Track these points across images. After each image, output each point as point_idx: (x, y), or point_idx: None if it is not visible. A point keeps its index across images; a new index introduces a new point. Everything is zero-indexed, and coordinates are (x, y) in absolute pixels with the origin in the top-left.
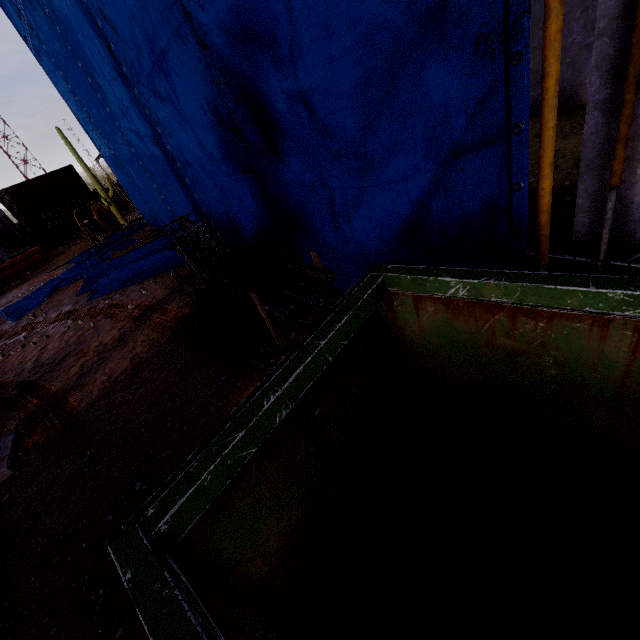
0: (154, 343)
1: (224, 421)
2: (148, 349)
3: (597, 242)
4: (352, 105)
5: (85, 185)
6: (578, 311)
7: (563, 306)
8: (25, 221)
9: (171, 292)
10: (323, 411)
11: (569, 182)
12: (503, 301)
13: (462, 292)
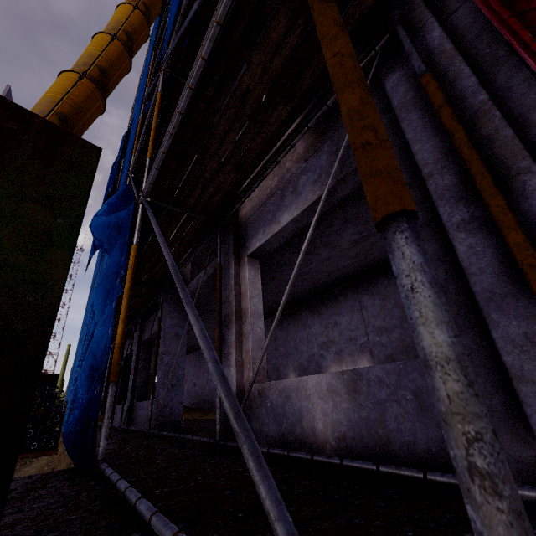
0: None
1: None
2: None
3: (225, 429)
4: (98, 301)
5: None
6: None
7: None
8: None
9: None
10: None
11: None
12: None
13: None
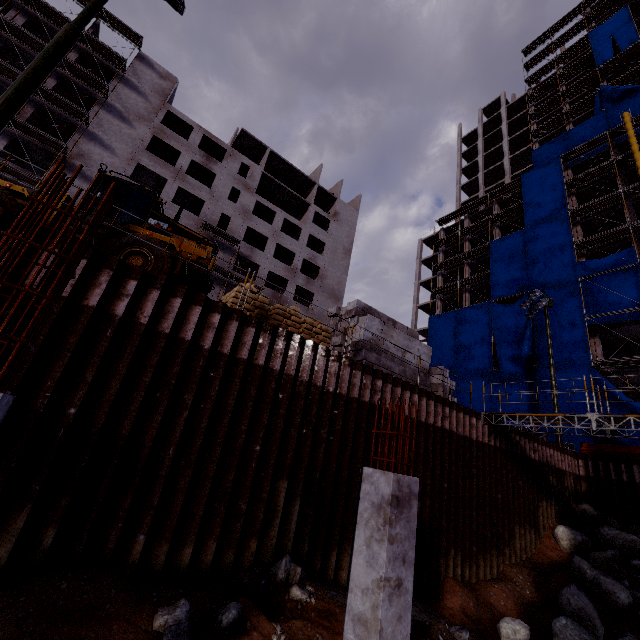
0: None
1: None
2: None
3: None
4: None
5: None
6: None
7: None
8: None
9: None
10: None
11: None
12: None
13: None
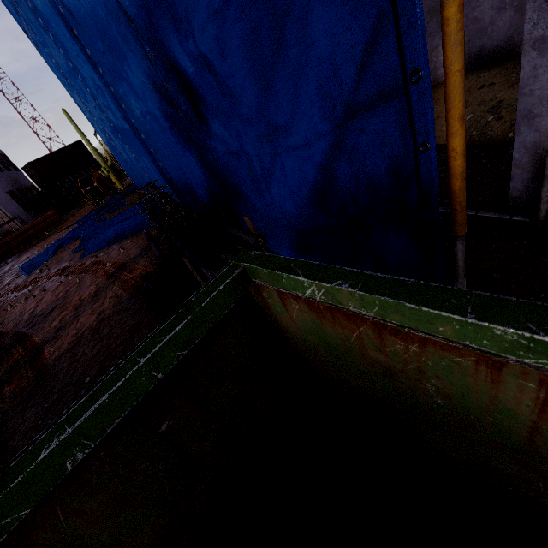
0: (118, 300)
1: (4, 466)
2: (112, 305)
3: (537, 200)
4: (246, 65)
5: (92, 156)
6: (456, 343)
7: (435, 333)
8: (45, 189)
9: (141, 251)
10: (175, 423)
11: (513, 133)
12: (363, 313)
13: (318, 295)
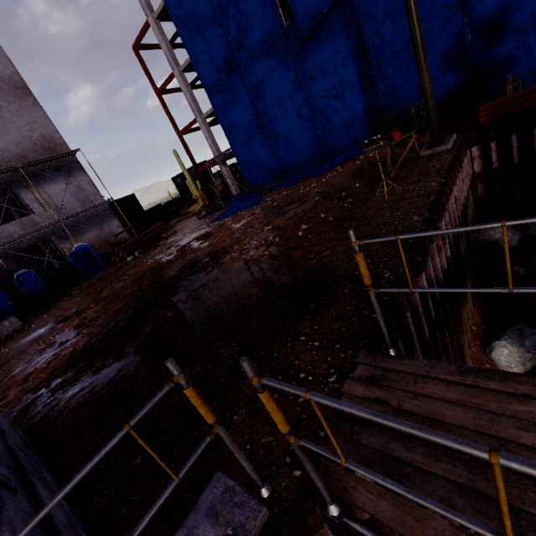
0: None
1: None
2: None
3: None
4: None
5: (141, 207)
6: None
7: None
8: None
9: None
10: None
11: None
12: None
13: None
